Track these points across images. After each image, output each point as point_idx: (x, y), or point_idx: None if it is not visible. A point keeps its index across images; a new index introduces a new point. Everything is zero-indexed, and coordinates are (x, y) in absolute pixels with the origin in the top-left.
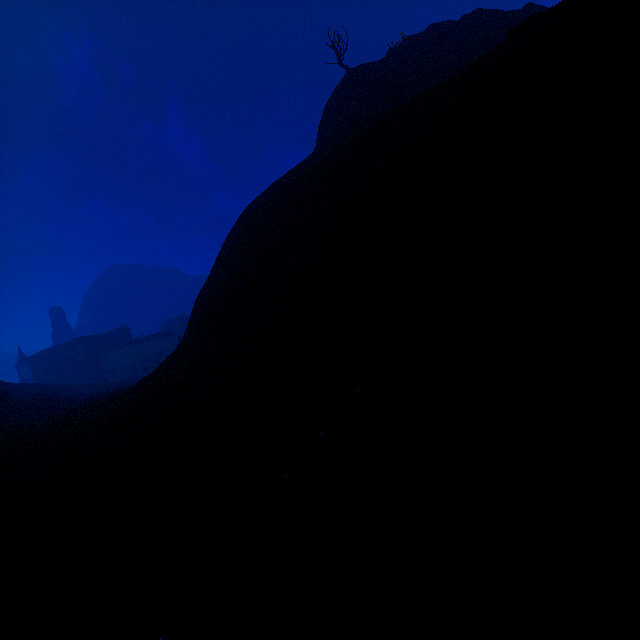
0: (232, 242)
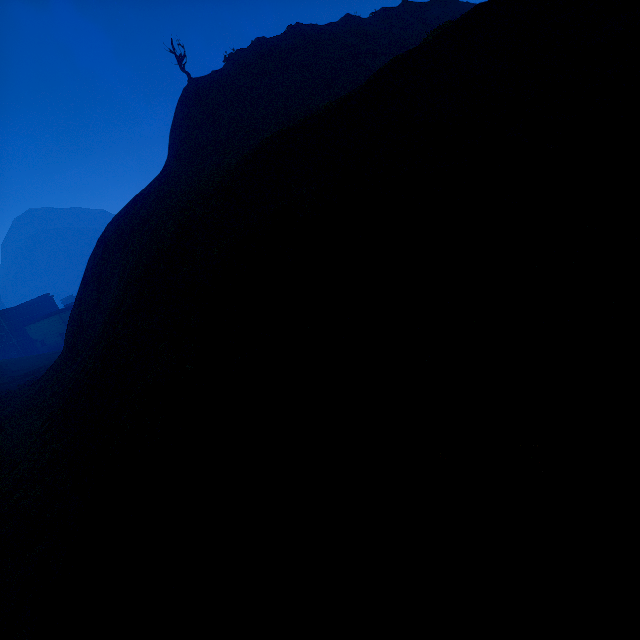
0: (89, 270)
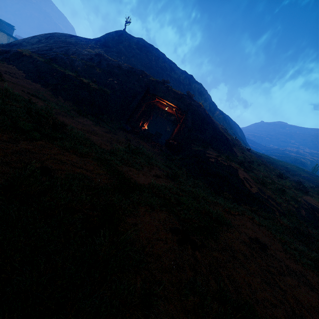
0: (40, 36)
